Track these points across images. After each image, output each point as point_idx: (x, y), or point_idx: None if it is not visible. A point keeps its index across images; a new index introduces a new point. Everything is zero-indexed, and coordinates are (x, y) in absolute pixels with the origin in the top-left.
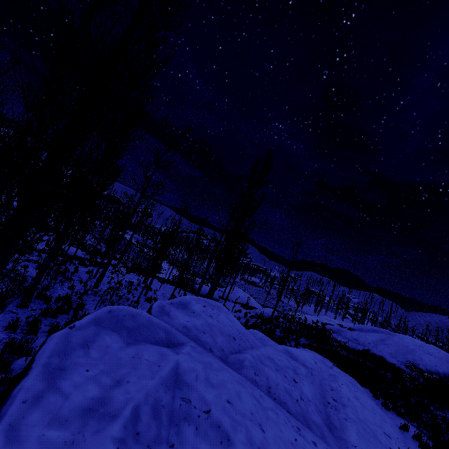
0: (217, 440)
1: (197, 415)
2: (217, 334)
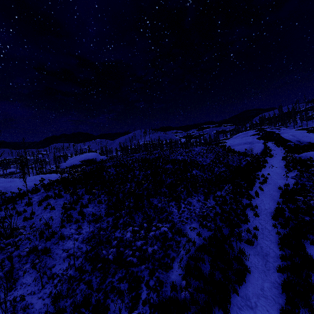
0: (15, 186)
1: (9, 187)
2: (3, 182)
